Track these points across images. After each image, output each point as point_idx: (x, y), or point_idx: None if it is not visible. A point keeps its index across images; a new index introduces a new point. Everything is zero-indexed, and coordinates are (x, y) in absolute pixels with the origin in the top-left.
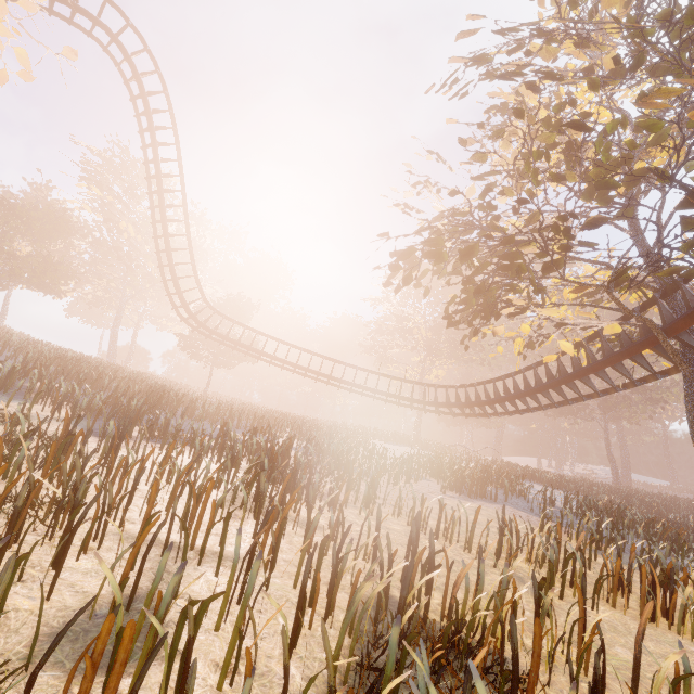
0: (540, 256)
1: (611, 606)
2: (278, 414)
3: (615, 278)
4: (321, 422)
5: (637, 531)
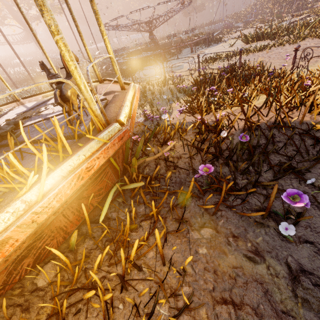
0: None
1: None
2: None
3: None
4: None
5: None
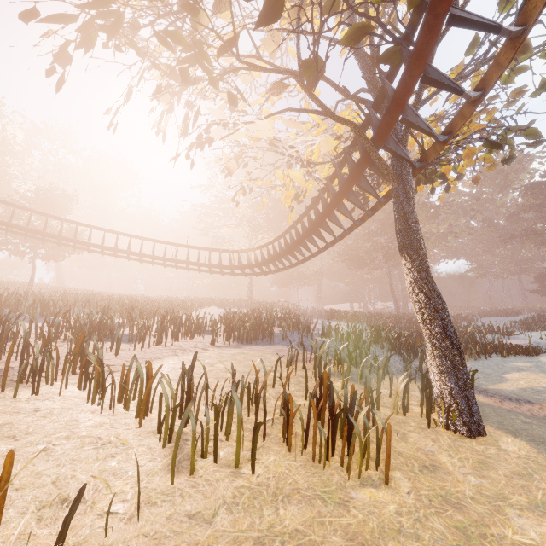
0: (190, 12)
1: (287, 451)
2: (102, 297)
3: (264, 17)
4: (163, 299)
5: (388, 346)
